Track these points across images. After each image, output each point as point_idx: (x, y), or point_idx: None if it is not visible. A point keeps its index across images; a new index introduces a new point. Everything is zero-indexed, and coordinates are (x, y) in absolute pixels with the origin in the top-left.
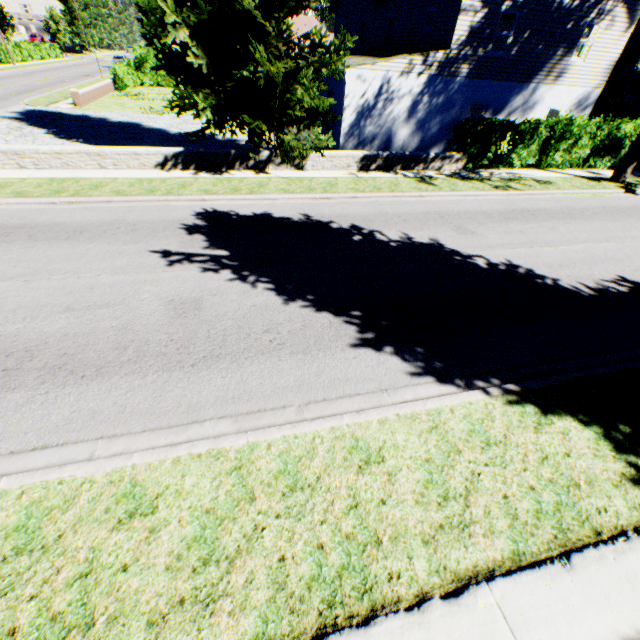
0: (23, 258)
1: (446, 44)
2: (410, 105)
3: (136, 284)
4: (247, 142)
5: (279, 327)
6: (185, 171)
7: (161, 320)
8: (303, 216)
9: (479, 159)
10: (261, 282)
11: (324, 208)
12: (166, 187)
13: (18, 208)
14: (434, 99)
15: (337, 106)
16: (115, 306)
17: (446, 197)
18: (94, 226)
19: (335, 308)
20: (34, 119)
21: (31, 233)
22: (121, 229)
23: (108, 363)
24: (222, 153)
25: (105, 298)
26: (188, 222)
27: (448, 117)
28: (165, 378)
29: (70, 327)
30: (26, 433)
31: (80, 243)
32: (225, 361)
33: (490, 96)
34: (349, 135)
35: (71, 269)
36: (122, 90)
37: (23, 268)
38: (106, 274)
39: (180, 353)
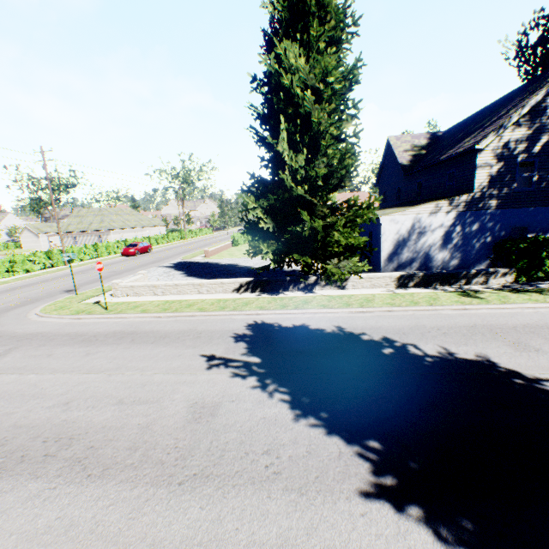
0: (119, 356)
1: (468, 189)
2: (443, 234)
3: (177, 383)
4: (300, 271)
5: (280, 448)
6: (252, 293)
7: (178, 422)
8: (336, 327)
9: (532, 272)
10: (278, 391)
11: (358, 320)
12: (234, 304)
13: (138, 320)
14: (467, 227)
15: (376, 241)
16: (151, 403)
17: (496, 309)
18: (174, 333)
19: (349, 432)
20: (179, 266)
21: (135, 337)
22: (190, 336)
23: (115, 463)
24: (280, 279)
25: (149, 394)
26: (239, 331)
27: (486, 239)
28: (149, 494)
29: (111, 419)
30: (11, 534)
31: (158, 346)
32: (212, 484)
33: (528, 219)
34: (388, 260)
35: (141, 366)
36: (236, 246)
37: (114, 363)
38: (161, 372)
39: (176, 464)
